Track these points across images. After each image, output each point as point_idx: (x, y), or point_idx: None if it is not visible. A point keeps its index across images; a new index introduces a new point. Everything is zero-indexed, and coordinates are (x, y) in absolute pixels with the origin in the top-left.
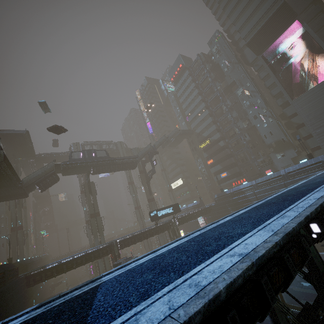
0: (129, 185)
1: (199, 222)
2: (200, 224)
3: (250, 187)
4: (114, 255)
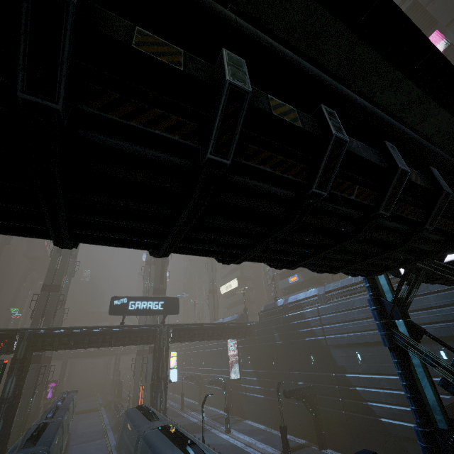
0: (145, 265)
1: (232, 353)
2: (232, 357)
3: (314, 298)
4: (13, 358)
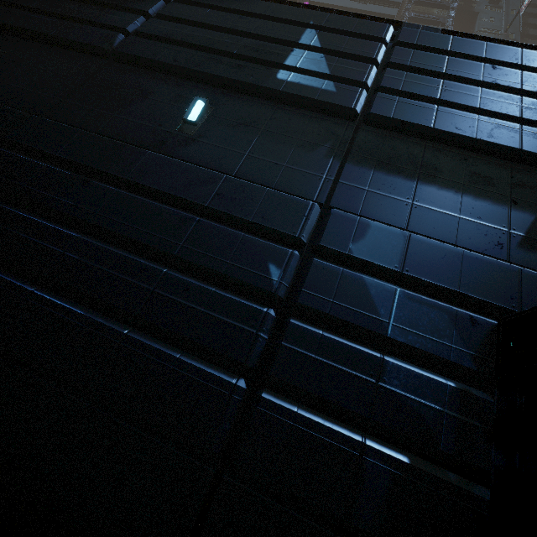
0: None
1: None
2: None
3: None
4: None
